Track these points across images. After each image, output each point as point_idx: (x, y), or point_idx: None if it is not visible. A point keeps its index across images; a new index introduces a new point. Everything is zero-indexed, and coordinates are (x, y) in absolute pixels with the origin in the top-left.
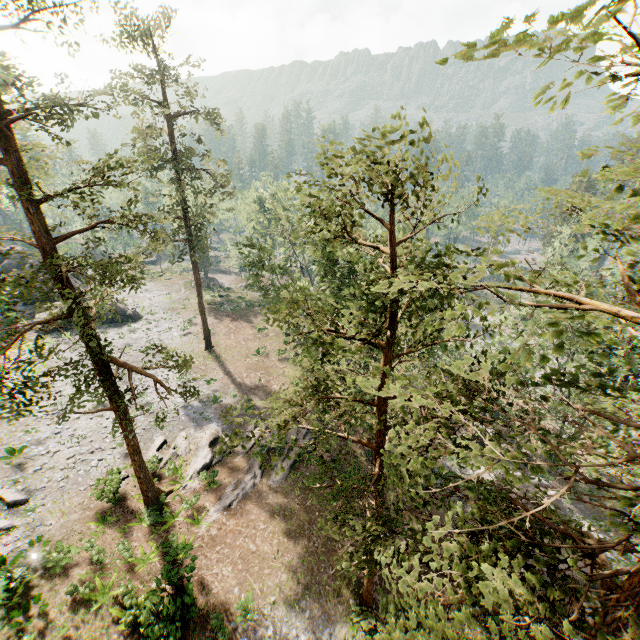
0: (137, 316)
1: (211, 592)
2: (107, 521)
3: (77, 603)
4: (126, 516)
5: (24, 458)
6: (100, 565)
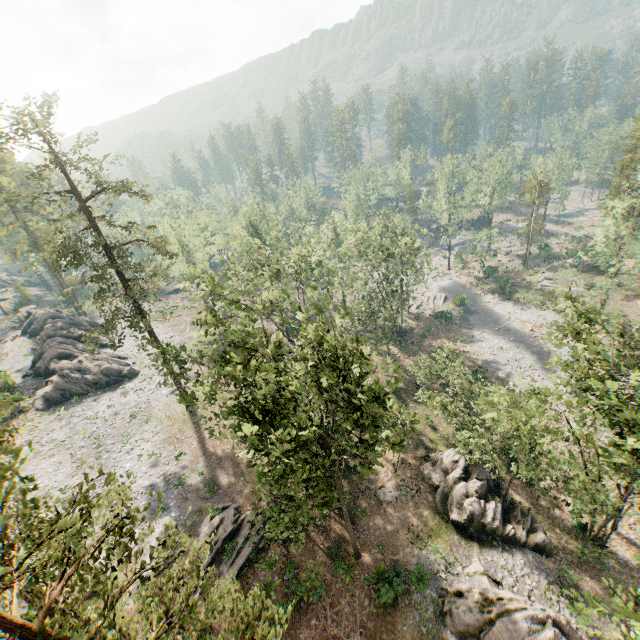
0: (133, 373)
1: None
2: None
3: None
4: None
5: None
6: None
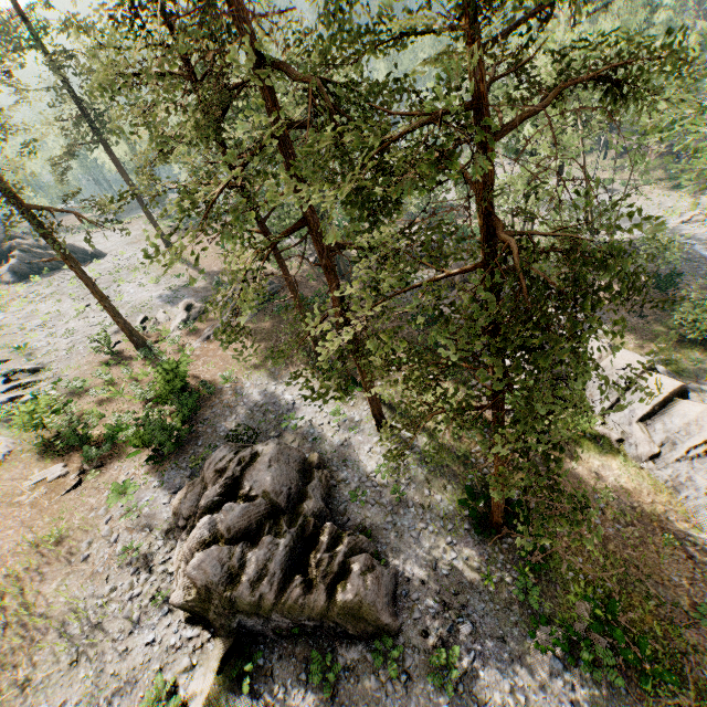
0: (101, 254)
1: (200, 378)
2: (110, 365)
3: (101, 401)
4: (125, 360)
5: (31, 350)
6: (112, 383)
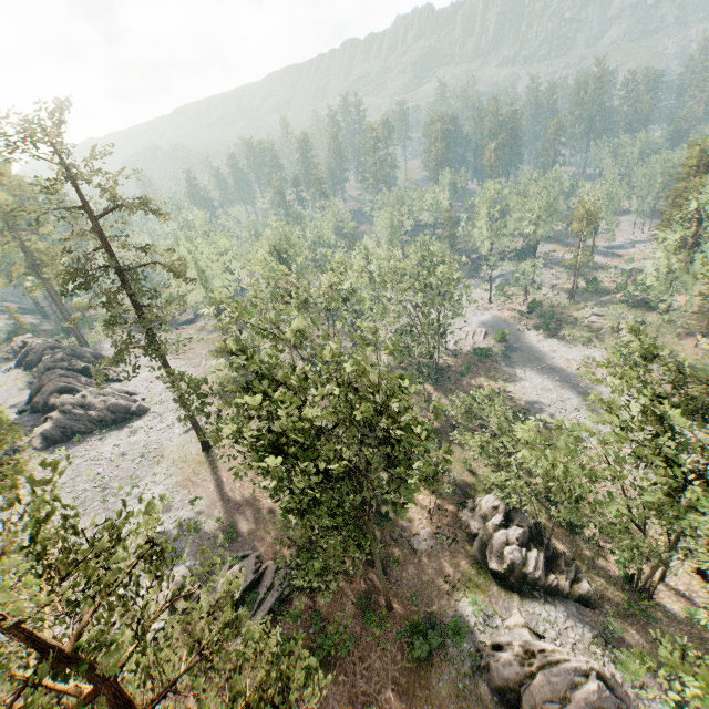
0: (143, 410)
1: None
2: None
3: None
4: None
5: None
6: None
